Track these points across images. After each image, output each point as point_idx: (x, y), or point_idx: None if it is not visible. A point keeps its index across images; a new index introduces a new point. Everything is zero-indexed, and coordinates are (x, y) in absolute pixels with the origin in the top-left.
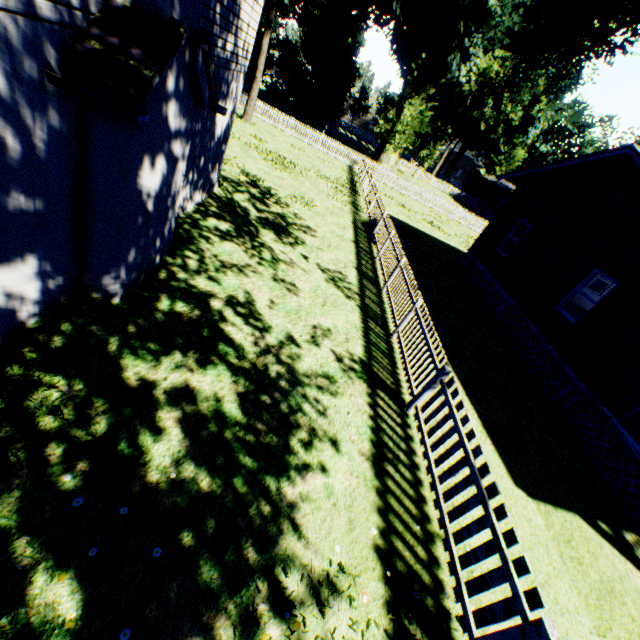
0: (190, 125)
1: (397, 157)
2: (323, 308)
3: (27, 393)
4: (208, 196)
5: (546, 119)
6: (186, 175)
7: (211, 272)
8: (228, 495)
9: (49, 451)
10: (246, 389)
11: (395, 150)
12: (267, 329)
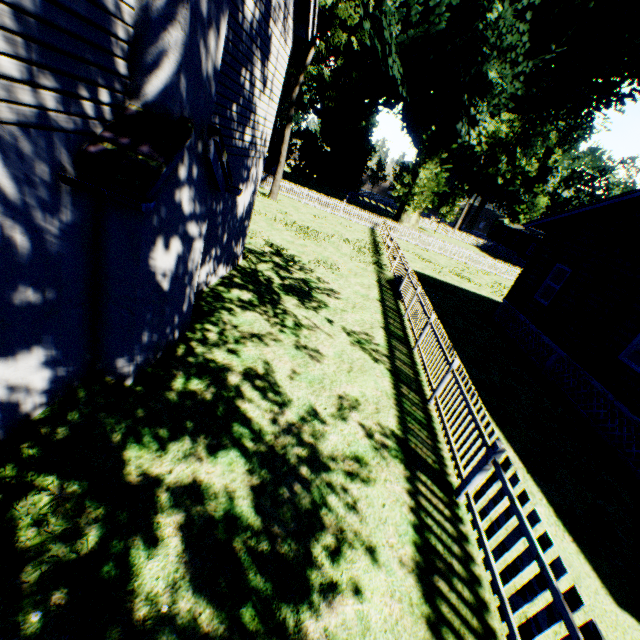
0: (206, 207)
1: (417, 216)
2: (349, 374)
3: (15, 499)
4: (233, 268)
5: (564, 167)
6: (209, 252)
7: (230, 344)
8: (232, 636)
9: (23, 577)
10: (261, 479)
11: (414, 210)
12: (287, 403)
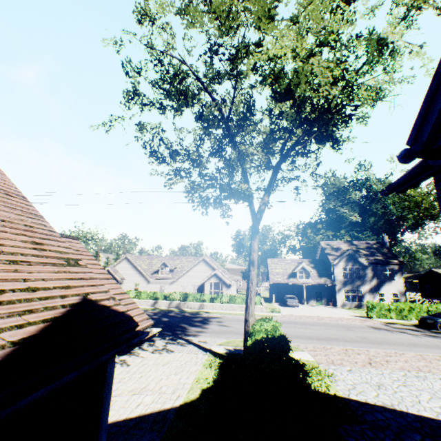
0: None
1: None
2: None
3: None
4: None
5: None
6: None
7: None
8: None
9: None
10: None
11: None
12: None
